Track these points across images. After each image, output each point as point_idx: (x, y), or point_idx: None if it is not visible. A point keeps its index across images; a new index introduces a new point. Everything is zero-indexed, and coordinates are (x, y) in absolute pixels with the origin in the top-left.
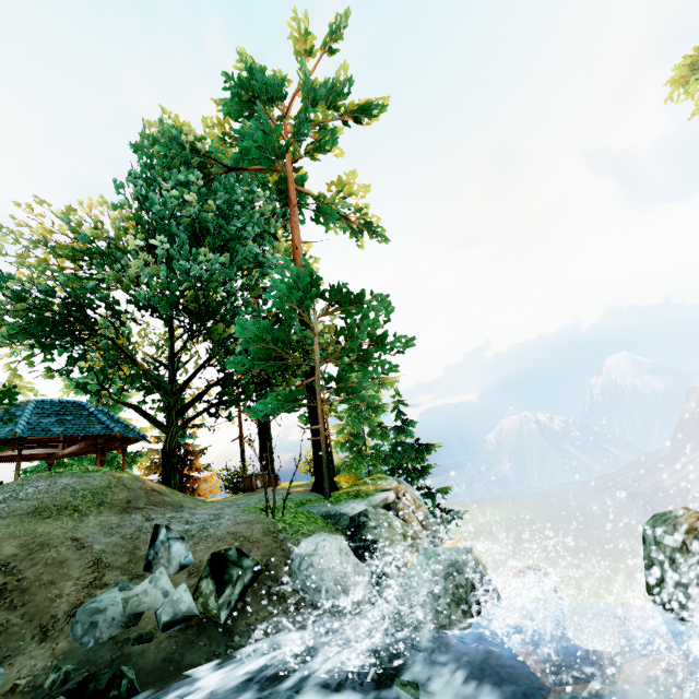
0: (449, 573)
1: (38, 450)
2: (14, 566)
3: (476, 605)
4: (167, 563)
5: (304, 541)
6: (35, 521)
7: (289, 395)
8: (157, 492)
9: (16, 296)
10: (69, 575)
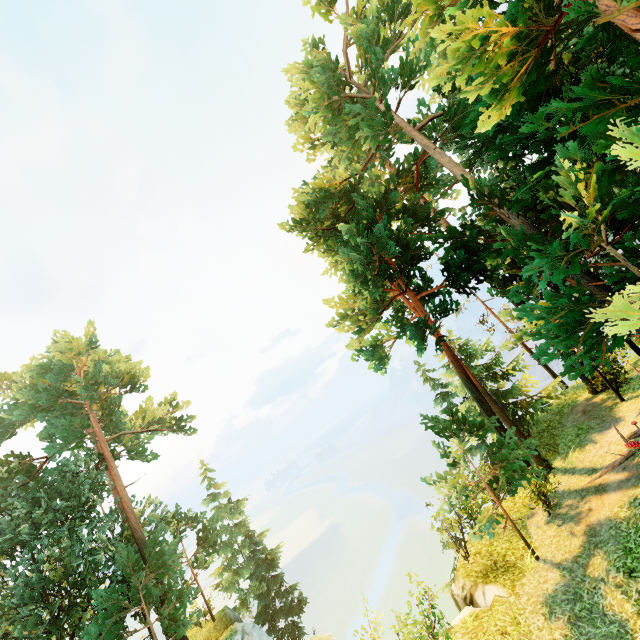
0: None
1: None
2: None
3: None
4: None
5: None
6: None
7: None
8: None
9: None
10: None
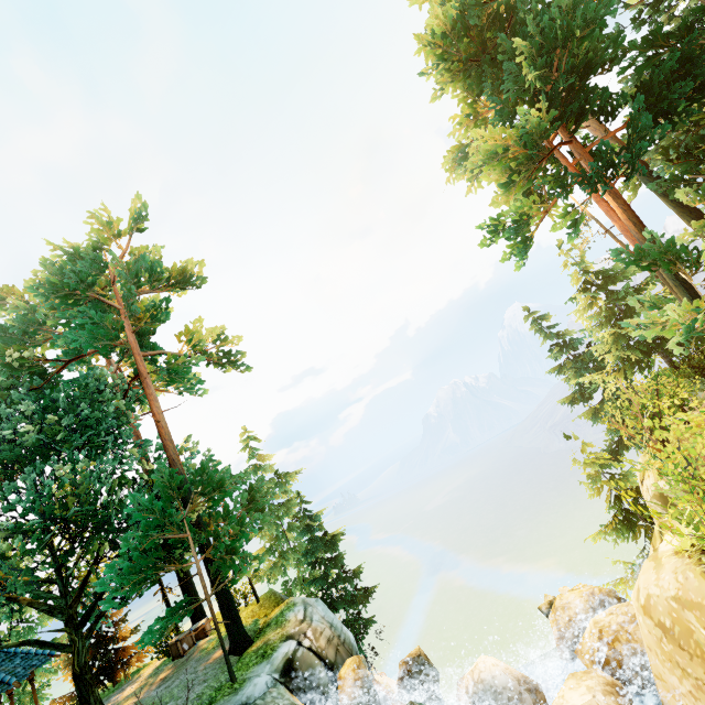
0: None
1: None
2: None
3: None
4: None
5: None
6: None
7: (174, 613)
8: None
9: None
10: None
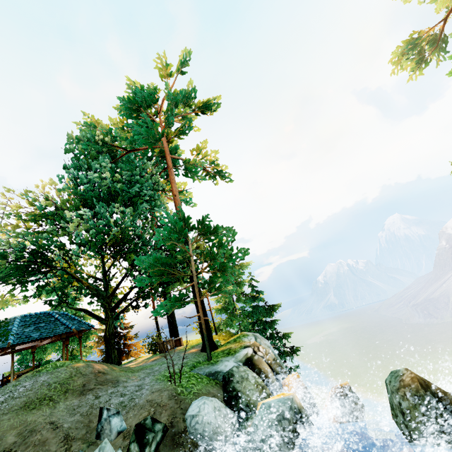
0: (278, 420)
1: (25, 345)
2: (15, 451)
3: (297, 437)
4: (109, 432)
5: (192, 403)
6: (26, 413)
7: (178, 299)
8: (102, 372)
9: (1, 255)
10: (49, 450)
